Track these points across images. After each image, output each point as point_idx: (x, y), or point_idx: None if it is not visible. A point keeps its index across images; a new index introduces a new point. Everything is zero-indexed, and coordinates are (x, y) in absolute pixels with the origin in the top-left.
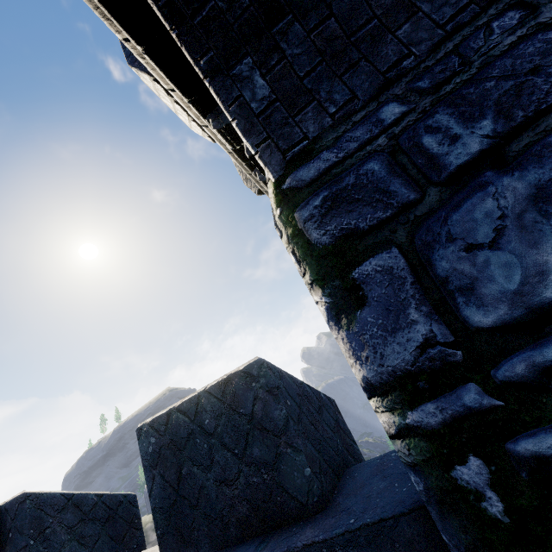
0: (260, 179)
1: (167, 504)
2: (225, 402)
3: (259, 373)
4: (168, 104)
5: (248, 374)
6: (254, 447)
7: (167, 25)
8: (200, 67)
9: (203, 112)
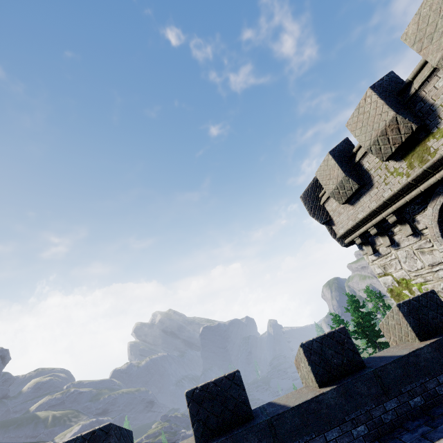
0: (377, 231)
1: (417, 325)
2: (428, 299)
3: (435, 292)
4: (338, 187)
5: (433, 292)
6: (439, 310)
7: (438, 211)
8: (438, 220)
9: (393, 212)
